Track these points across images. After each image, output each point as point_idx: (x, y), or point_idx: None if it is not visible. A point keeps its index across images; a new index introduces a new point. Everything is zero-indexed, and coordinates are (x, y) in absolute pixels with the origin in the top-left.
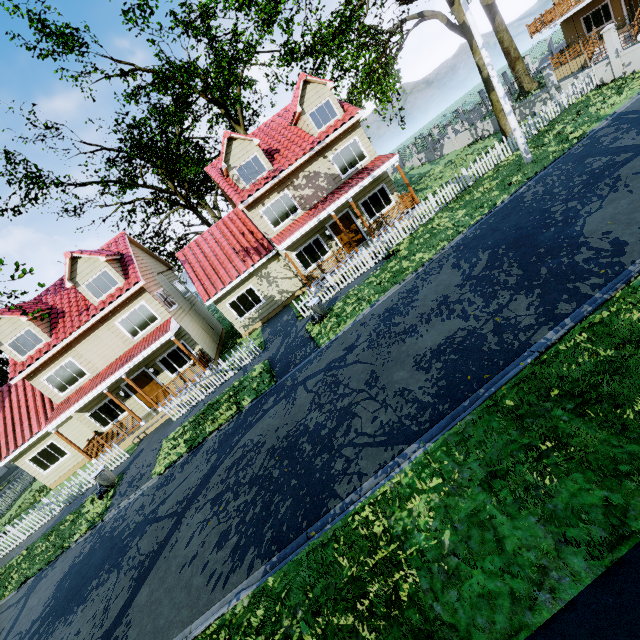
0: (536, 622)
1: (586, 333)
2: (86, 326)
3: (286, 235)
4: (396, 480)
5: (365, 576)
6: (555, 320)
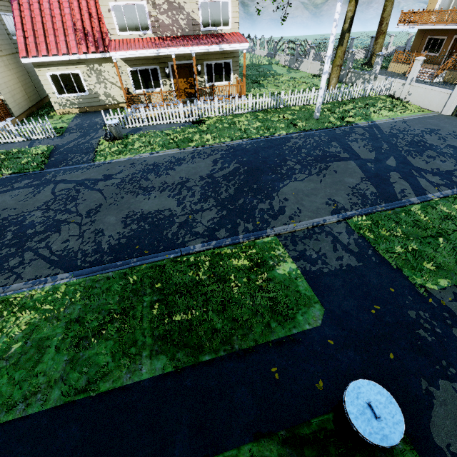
0: (2, 420)
1: (209, 257)
2: None
3: (124, 46)
4: (32, 293)
5: None
6: (210, 238)
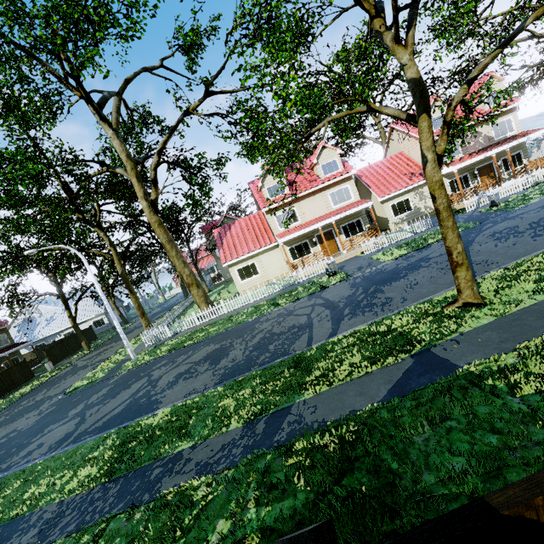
0: None
1: None
2: (315, 189)
3: (457, 162)
4: None
5: None
6: None
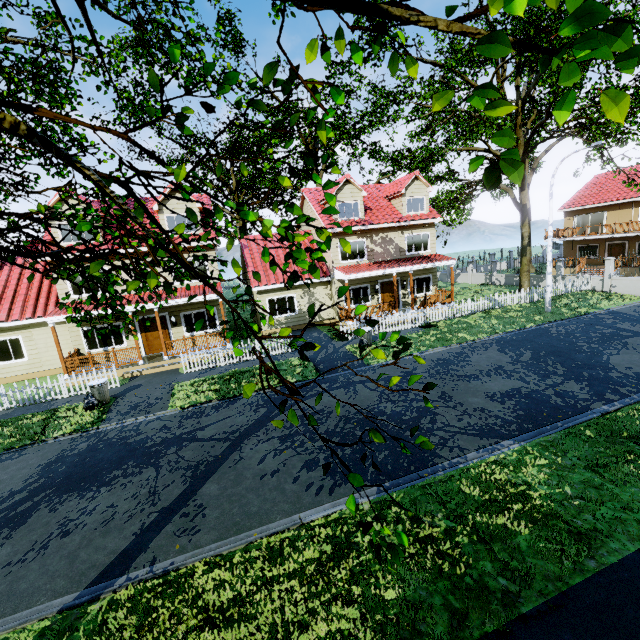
0: None
1: (636, 411)
2: (146, 249)
3: (353, 270)
4: (502, 456)
5: (501, 501)
6: (606, 401)
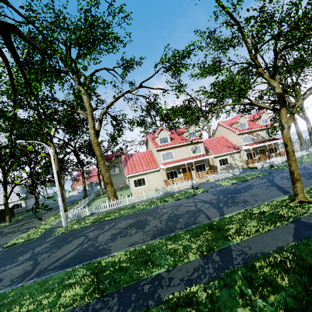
0: None
1: None
2: (184, 143)
3: (251, 145)
4: None
5: None
6: None
